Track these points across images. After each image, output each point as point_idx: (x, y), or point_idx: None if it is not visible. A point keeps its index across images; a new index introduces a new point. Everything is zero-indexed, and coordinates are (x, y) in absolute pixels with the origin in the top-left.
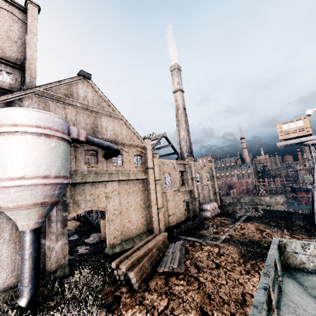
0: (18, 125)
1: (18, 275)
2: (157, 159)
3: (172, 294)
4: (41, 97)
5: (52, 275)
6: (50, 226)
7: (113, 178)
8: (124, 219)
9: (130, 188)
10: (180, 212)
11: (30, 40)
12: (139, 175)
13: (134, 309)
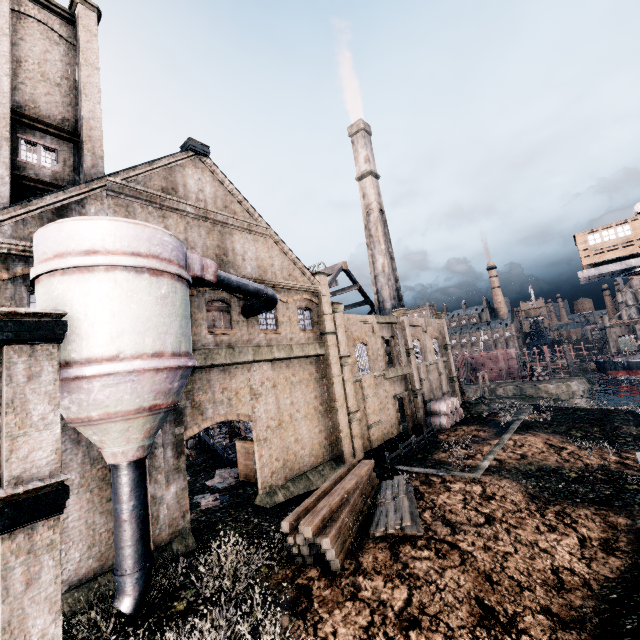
0: (98, 252)
1: (100, 554)
2: (341, 315)
3: (412, 576)
4: (118, 196)
5: (163, 551)
6: (152, 455)
7: (263, 355)
8: (287, 437)
9: (294, 375)
10: (390, 419)
11: (88, 80)
12: (310, 347)
13: (343, 608)
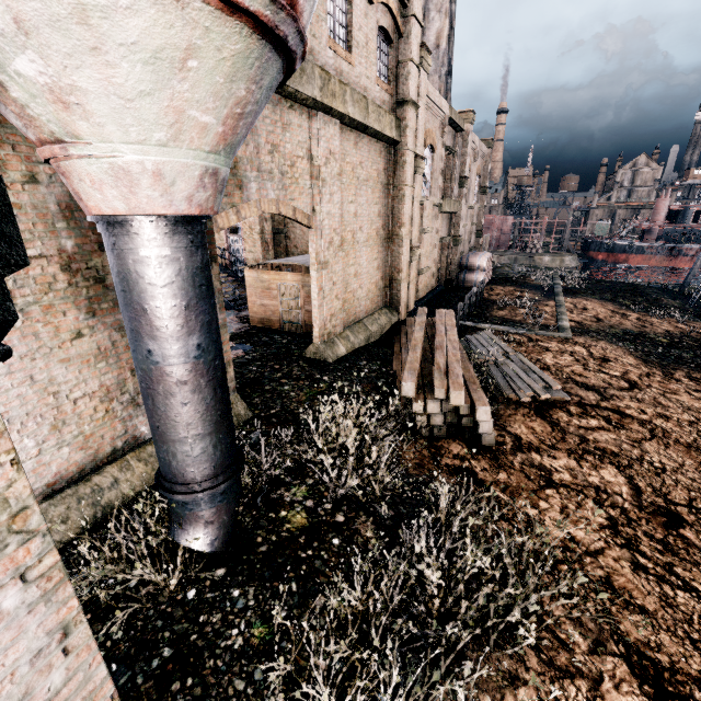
0: None
1: (83, 437)
2: (425, 78)
3: (604, 452)
4: None
5: None
6: None
7: (333, 100)
8: (347, 266)
9: (361, 165)
10: (434, 268)
11: None
12: (386, 119)
13: (550, 500)
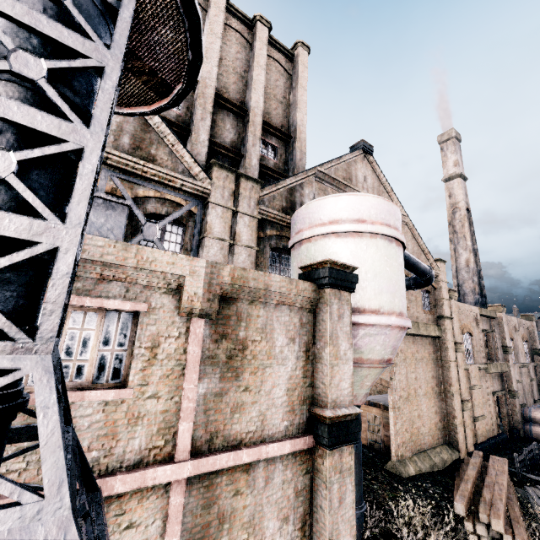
0: (365, 221)
1: None
2: (454, 302)
3: None
4: (321, 182)
5: None
6: None
7: None
8: (412, 410)
9: (417, 352)
10: (491, 416)
11: (301, 98)
12: (431, 328)
13: None
